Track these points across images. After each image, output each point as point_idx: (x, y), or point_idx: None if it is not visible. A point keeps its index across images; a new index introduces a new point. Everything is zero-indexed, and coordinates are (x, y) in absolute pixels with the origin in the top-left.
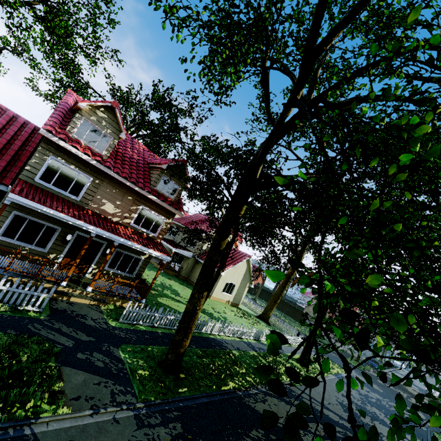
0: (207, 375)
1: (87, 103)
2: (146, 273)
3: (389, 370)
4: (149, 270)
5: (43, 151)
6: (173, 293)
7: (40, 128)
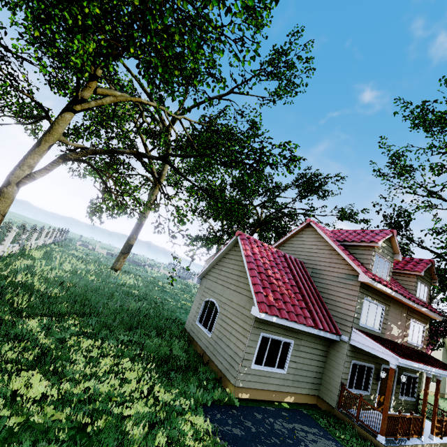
0: None
1: (381, 241)
2: None
3: None
4: None
5: (360, 295)
6: None
7: (299, 260)
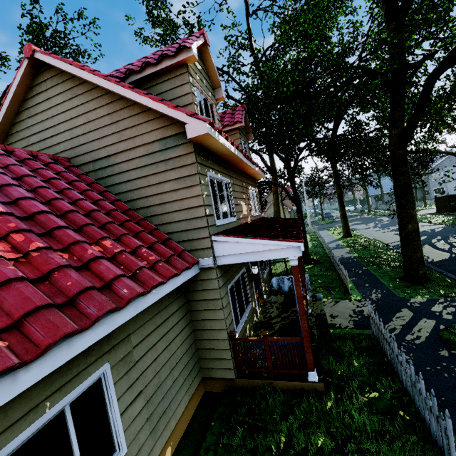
0: None
1: (195, 47)
2: None
3: None
4: None
5: (201, 170)
6: None
7: (54, 155)
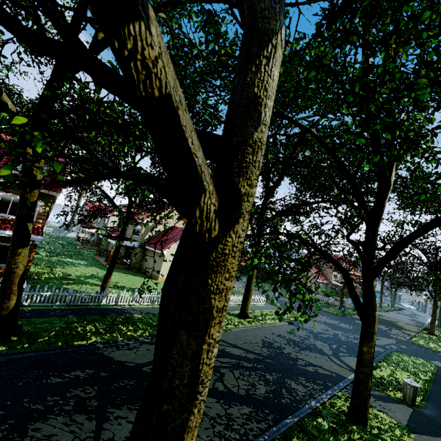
0: (62, 335)
1: None
2: (77, 269)
3: (387, 312)
4: (86, 267)
5: None
6: (100, 280)
7: None
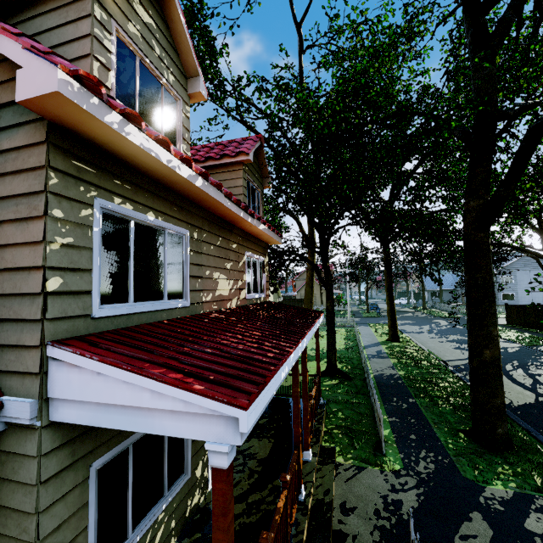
0: None
1: None
2: None
3: None
4: None
5: (66, 188)
6: None
7: None
